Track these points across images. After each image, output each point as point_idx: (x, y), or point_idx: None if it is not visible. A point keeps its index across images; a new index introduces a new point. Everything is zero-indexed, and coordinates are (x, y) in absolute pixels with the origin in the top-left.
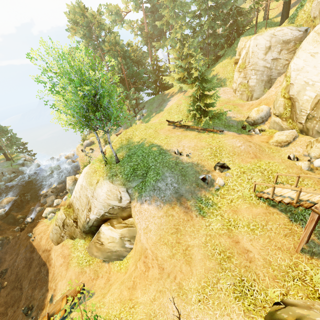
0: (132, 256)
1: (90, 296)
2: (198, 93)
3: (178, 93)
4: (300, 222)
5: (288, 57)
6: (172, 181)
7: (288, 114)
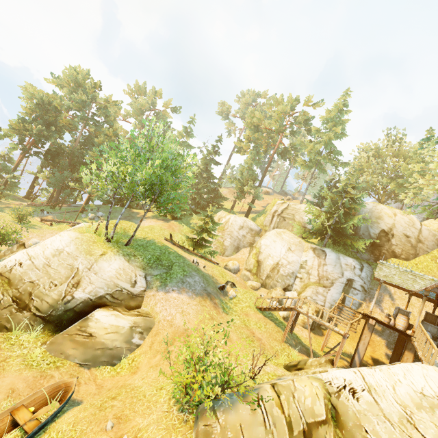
0: (143, 352)
1: (78, 404)
2: (205, 227)
3: (155, 219)
4: (280, 327)
5: (251, 238)
6: (199, 280)
7: (255, 271)
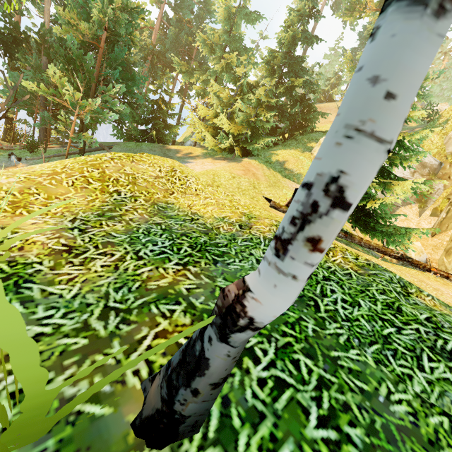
0: None
1: None
2: None
3: (209, 158)
4: None
5: None
6: None
7: None
